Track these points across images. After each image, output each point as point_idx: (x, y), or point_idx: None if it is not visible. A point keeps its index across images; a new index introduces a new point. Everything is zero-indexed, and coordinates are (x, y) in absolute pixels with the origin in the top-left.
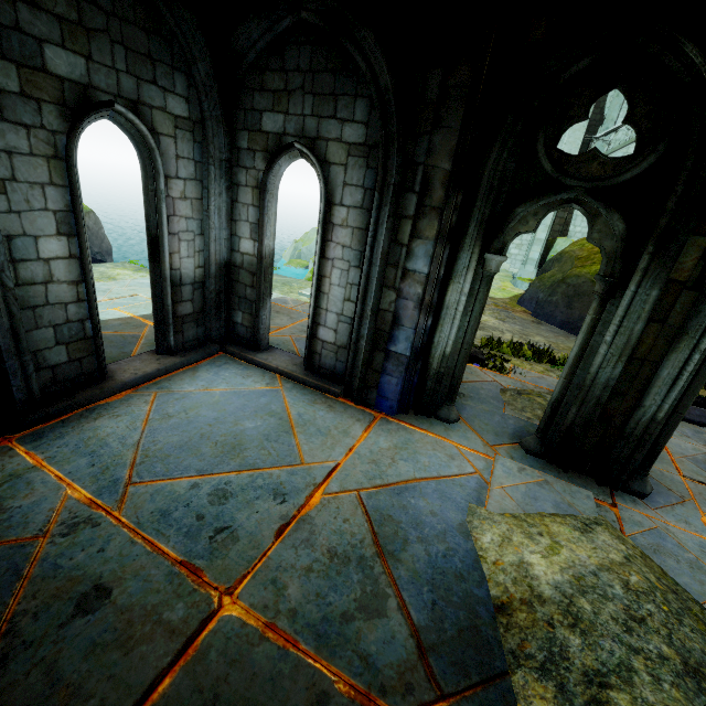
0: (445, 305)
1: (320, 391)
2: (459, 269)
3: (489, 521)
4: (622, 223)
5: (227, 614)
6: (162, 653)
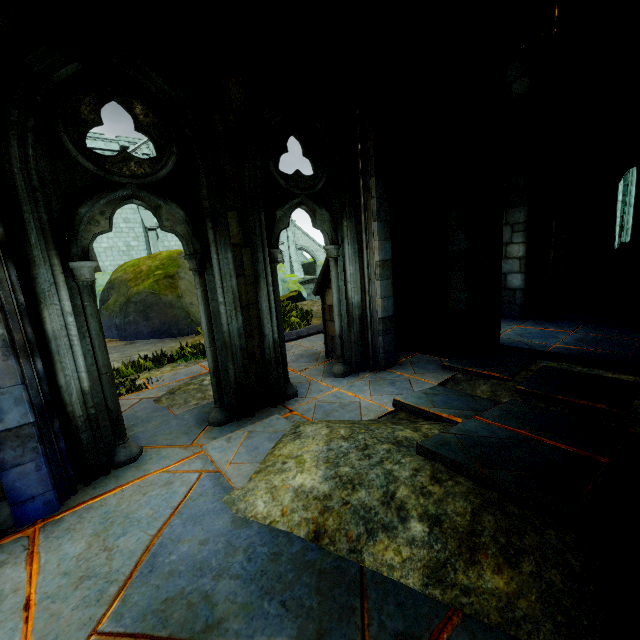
0: (50, 335)
1: None
2: (45, 288)
3: (249, 493)
4: (181, 210)
5: None
6: None
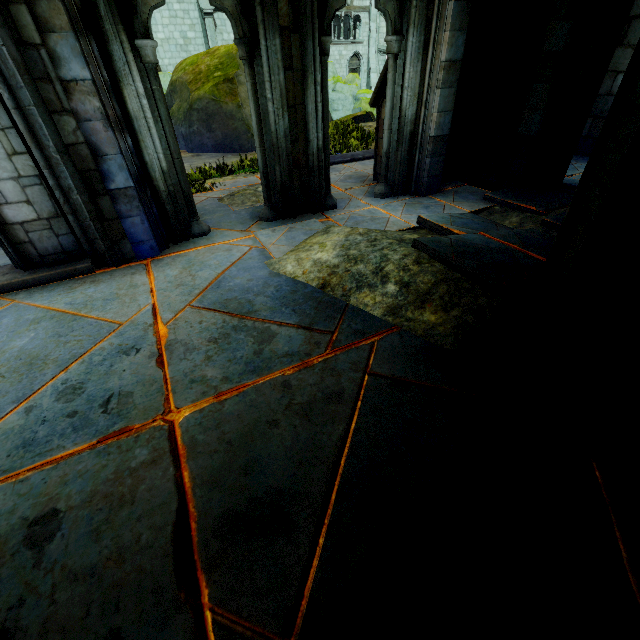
0: (132, 115)
1: (66, 278)
2: (120, 67)
3: (283, 260)
4: None
5: (183, 419)
6: (162, 473)
